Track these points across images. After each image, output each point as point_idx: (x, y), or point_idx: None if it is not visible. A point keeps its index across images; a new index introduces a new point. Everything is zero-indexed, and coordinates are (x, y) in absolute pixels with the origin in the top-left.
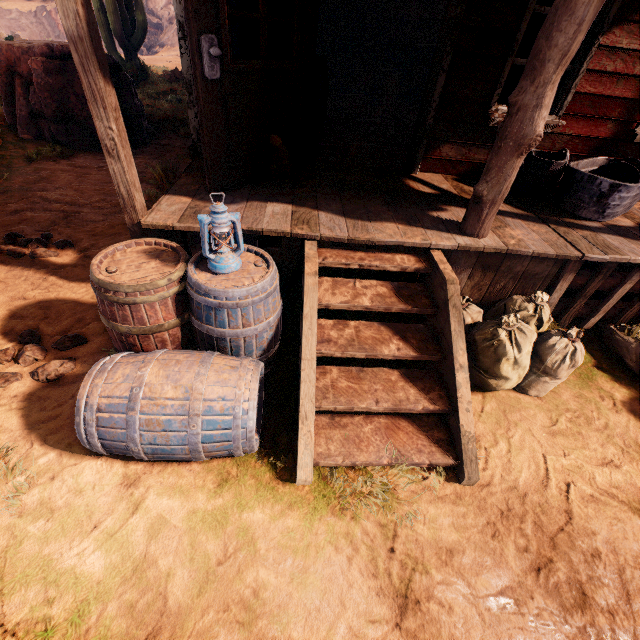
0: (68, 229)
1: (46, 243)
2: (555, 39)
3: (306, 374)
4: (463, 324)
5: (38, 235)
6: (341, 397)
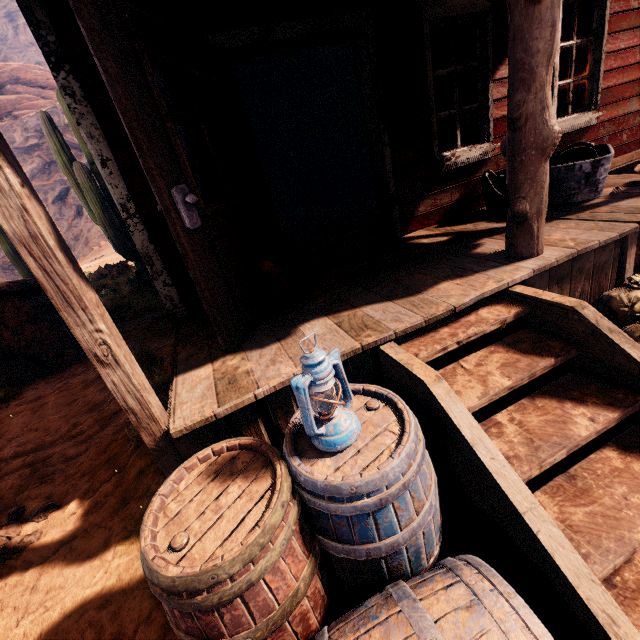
0: (43, 486)
1: (18, 525)
2: (534, 47)
3: (546, 536)
4: (639, 346)
5: (2, 518)
6: (602, 540)
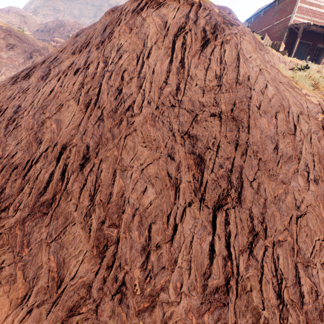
0: None
1: None
2: None
3: None
4: None
5: None
6: None
